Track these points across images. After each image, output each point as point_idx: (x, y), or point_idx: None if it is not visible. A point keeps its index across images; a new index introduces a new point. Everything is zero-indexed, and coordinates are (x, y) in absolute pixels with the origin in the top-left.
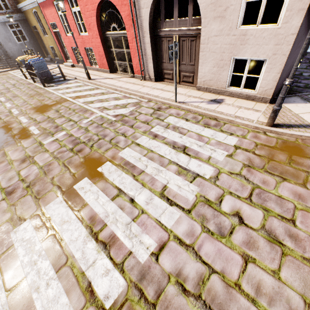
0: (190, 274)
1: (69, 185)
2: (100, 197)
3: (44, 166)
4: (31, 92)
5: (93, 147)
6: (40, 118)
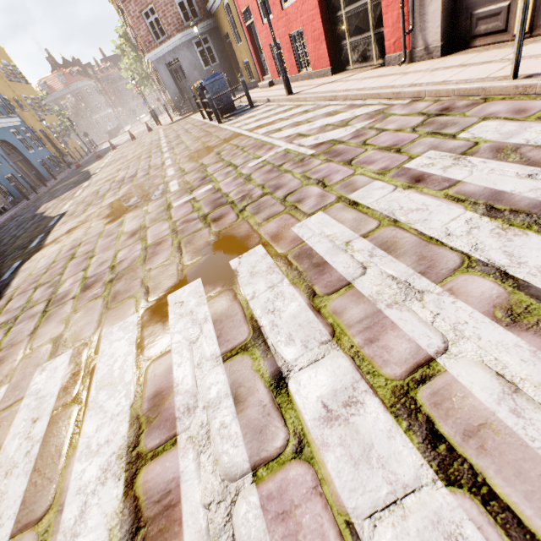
0: None
1: (162, 291)
2: (202, 339)
3: (150, 246)
4: (200, 134)
5: (244, 211)
6: (191, 167)
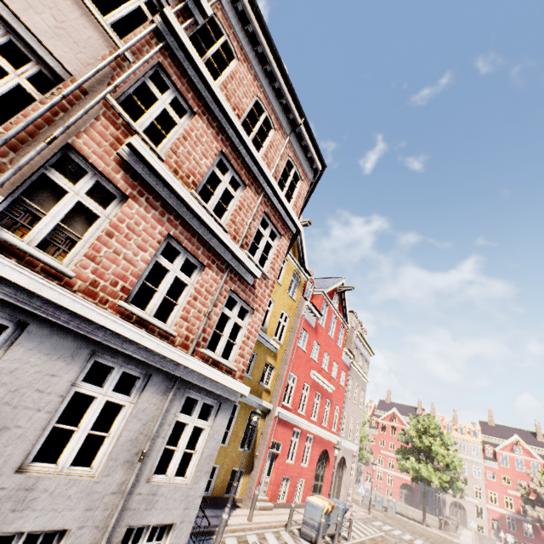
0: (429, 543)
1: None
2: None
3: None
4: None
5: (409, 542)
6: None
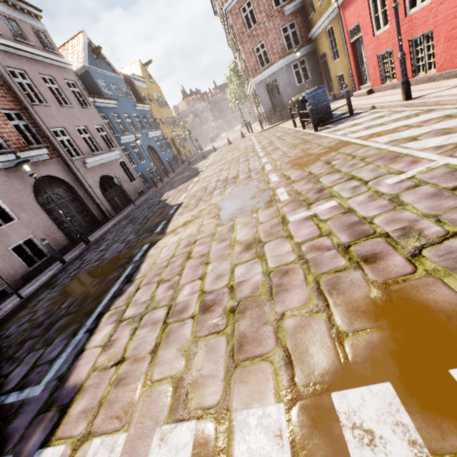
0: None
1: (316, 375)
2: None
3: (273, 273)
4: (295, 141)
5: (422, 257)
6: (297, 175)
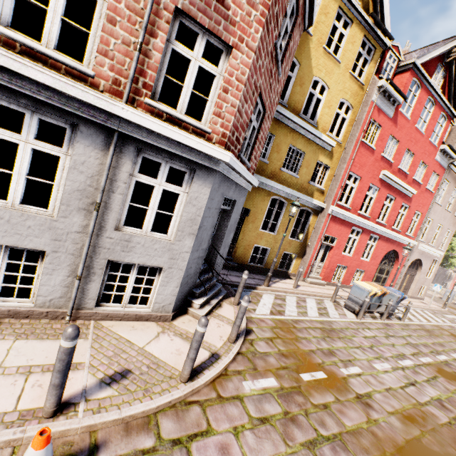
0: None
1: None
2: None
3: None
4: (422, 332)
5: None
6: None
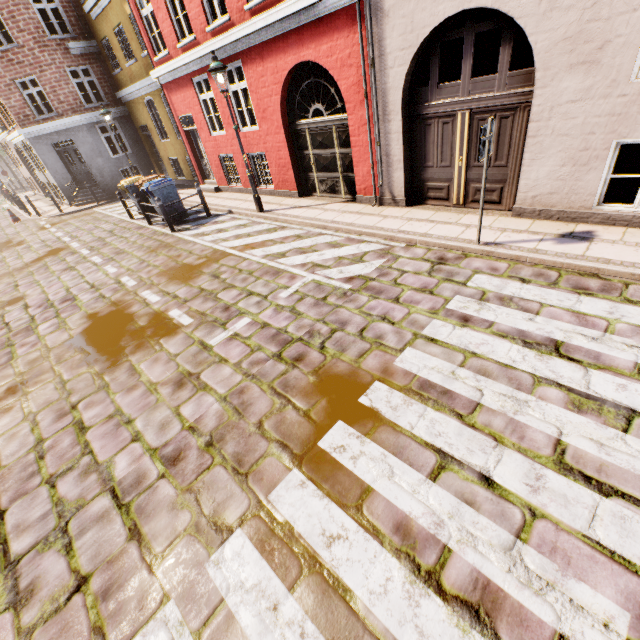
0: None
1: (305, 441)
2: (397, 471)
3: (230, 396)
4: (148, 243)
5: (326, 348)
6: (185, 292)
